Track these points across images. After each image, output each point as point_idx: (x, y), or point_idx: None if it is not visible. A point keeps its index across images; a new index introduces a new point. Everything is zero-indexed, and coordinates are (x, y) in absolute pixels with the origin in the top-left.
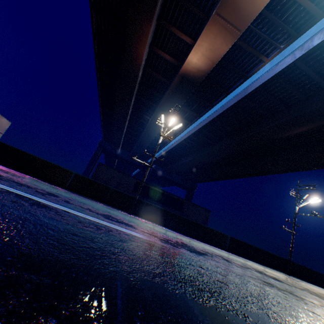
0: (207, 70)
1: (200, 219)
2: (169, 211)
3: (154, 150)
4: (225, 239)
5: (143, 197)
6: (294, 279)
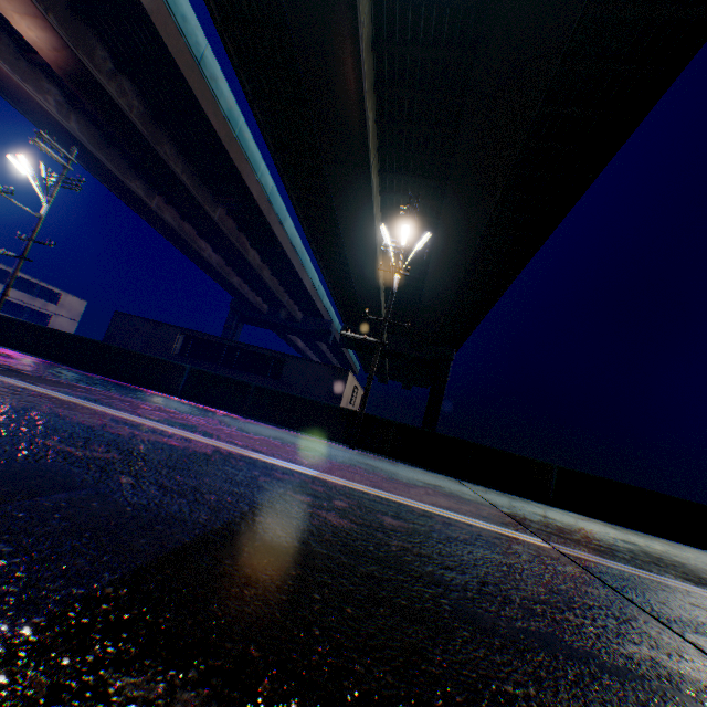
0: (59, 40)
1: (322, 392)
2: (60, 332)
3: (300, 285)
4: (178, 374)
5: (193, 361)
6: (257, 427)
